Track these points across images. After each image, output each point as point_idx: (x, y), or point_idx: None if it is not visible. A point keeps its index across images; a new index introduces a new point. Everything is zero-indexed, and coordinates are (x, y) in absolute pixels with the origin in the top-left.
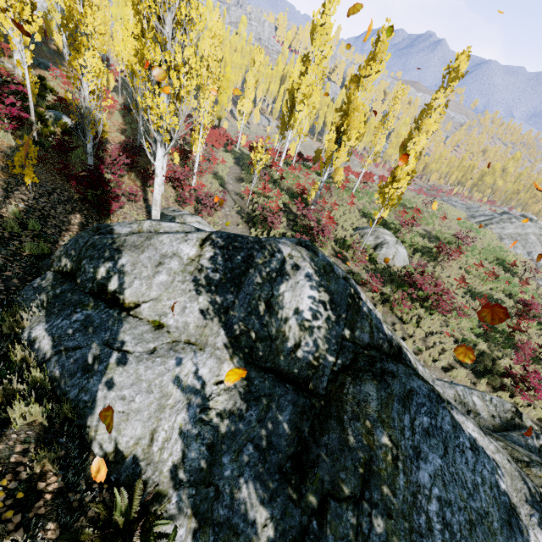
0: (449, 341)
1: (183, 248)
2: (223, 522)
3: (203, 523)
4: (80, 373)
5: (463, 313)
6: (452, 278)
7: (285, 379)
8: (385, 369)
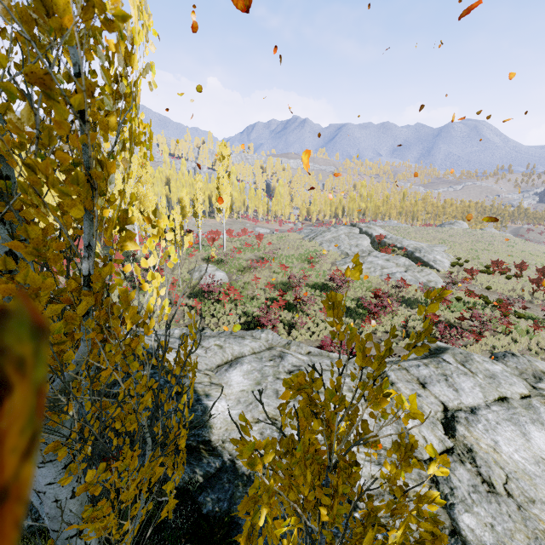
0: (233, 318)
1: None
2: None
3: None
4: None
5: (256, 298)
6: (260, 280)
7: None
8: None
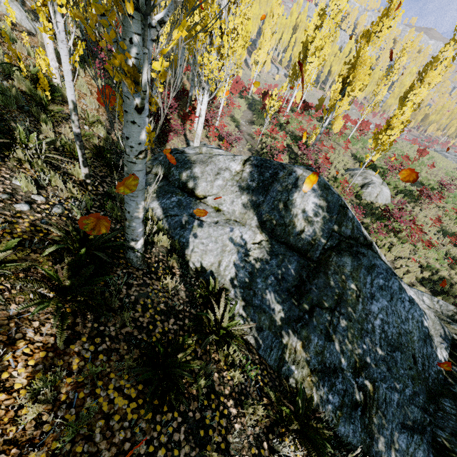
0: (414, 266)
1: (232, 165)
2: (258, 306)
3: (248, 304)
4: (179, 228)
5: (432, 247)
6: (429, 218)
7: (293, 249)
8: (359, 251)
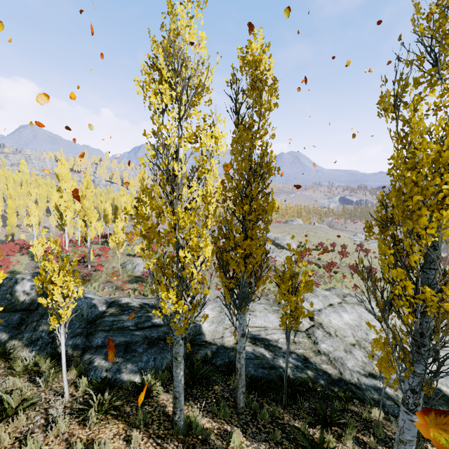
0: None
1: None
2: None
3: None
4: None
5: None
6: None
7: (20, 311)
8: None
